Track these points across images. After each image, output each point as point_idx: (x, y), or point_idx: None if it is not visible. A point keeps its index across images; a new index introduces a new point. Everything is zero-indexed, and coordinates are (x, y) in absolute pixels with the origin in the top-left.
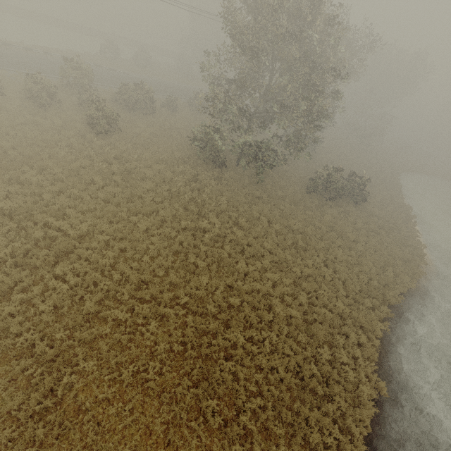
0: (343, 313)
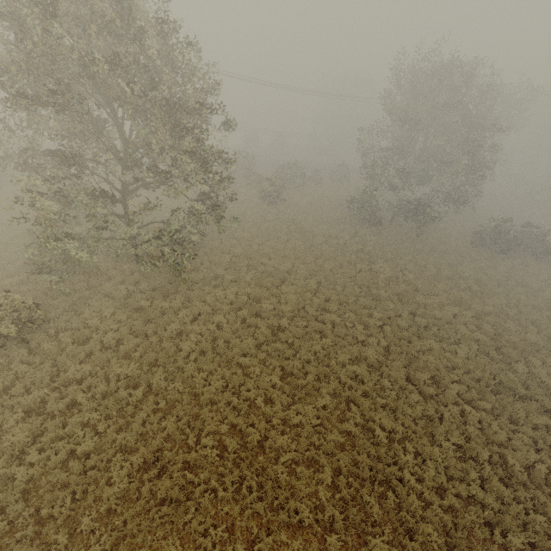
0: (536, 346)
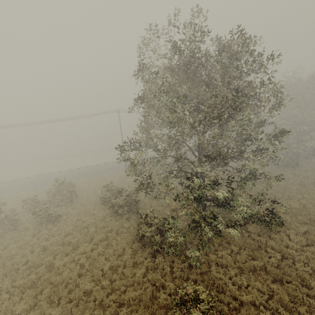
0: None
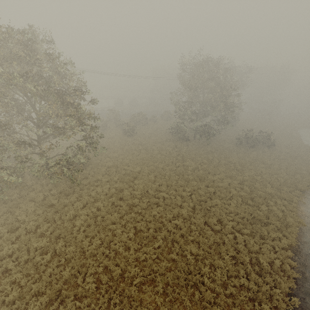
0: (271, 194)
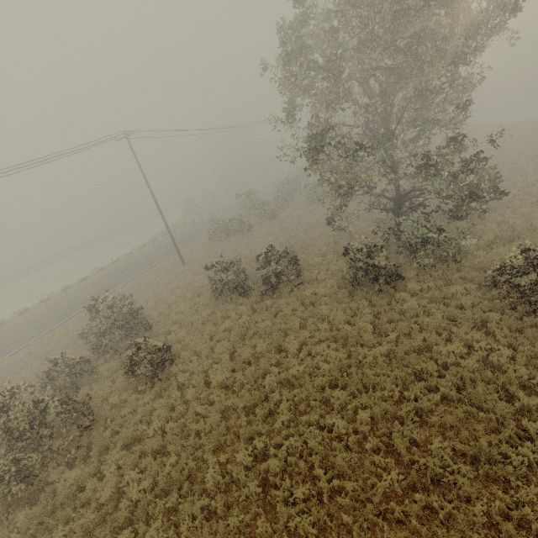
0: None
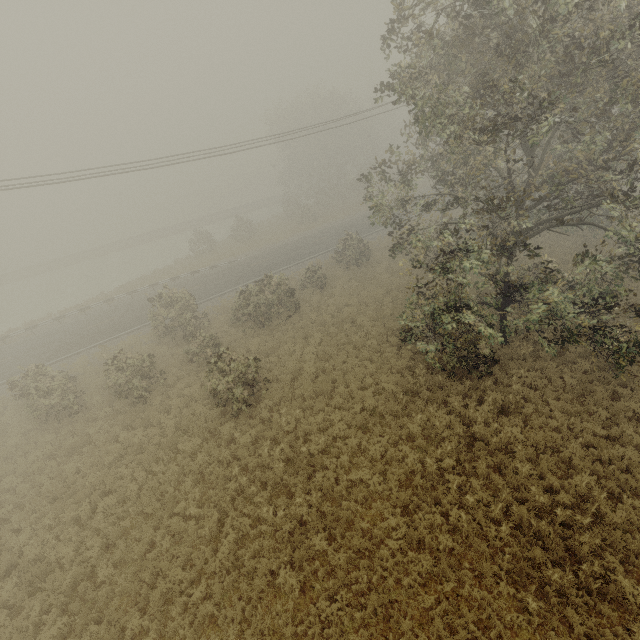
0: None
